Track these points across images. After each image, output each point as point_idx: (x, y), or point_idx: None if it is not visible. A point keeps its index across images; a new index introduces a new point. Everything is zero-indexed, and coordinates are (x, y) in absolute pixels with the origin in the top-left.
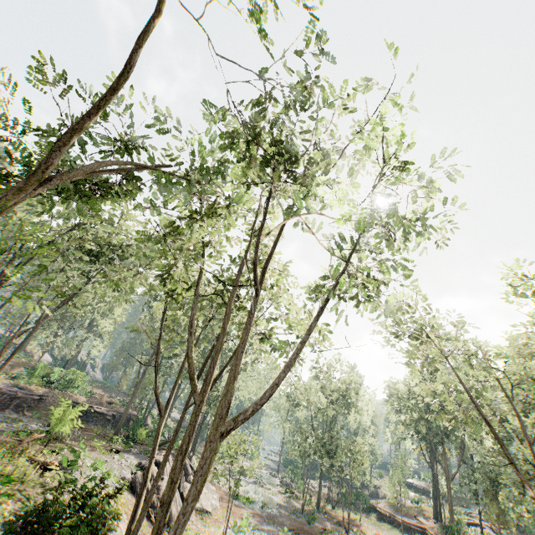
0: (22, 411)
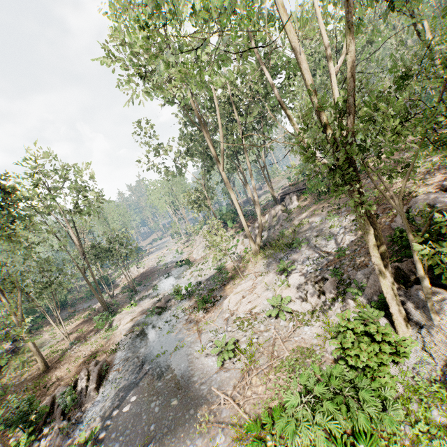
0: None
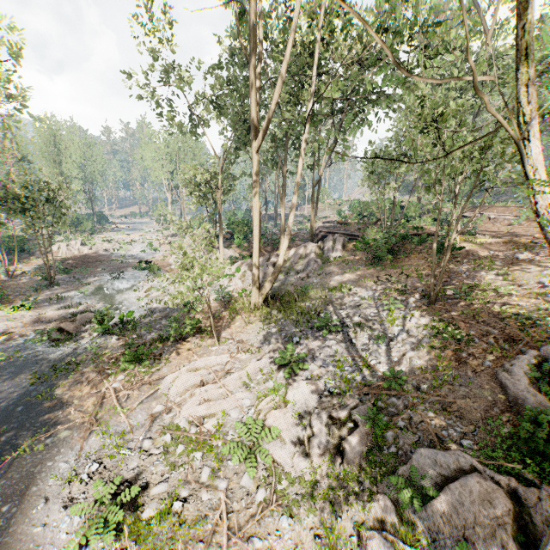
0: None
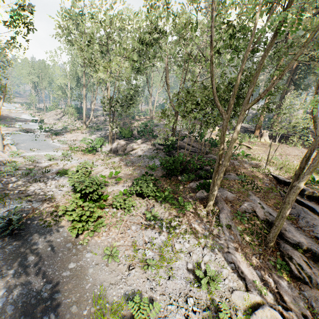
0: None
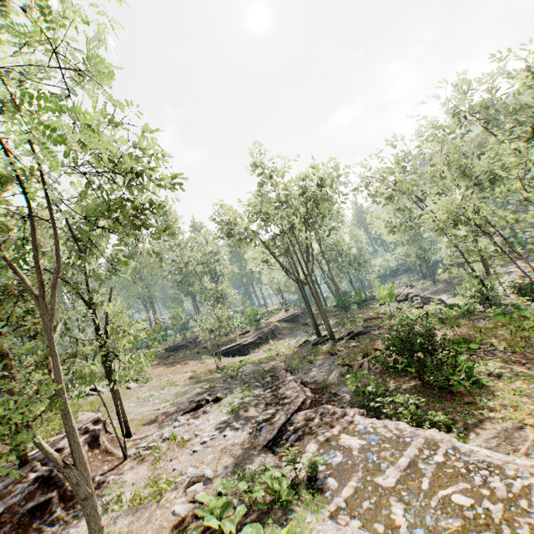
0: (282, 335)
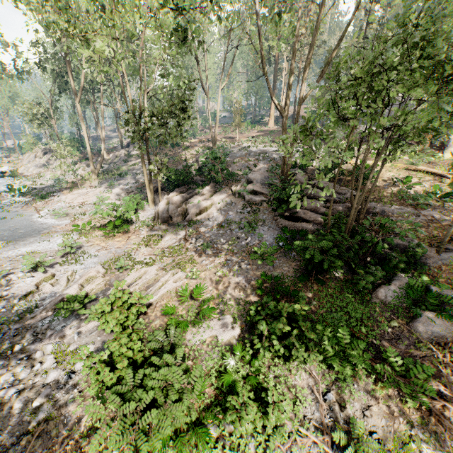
0: None
